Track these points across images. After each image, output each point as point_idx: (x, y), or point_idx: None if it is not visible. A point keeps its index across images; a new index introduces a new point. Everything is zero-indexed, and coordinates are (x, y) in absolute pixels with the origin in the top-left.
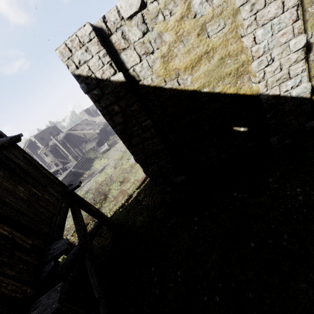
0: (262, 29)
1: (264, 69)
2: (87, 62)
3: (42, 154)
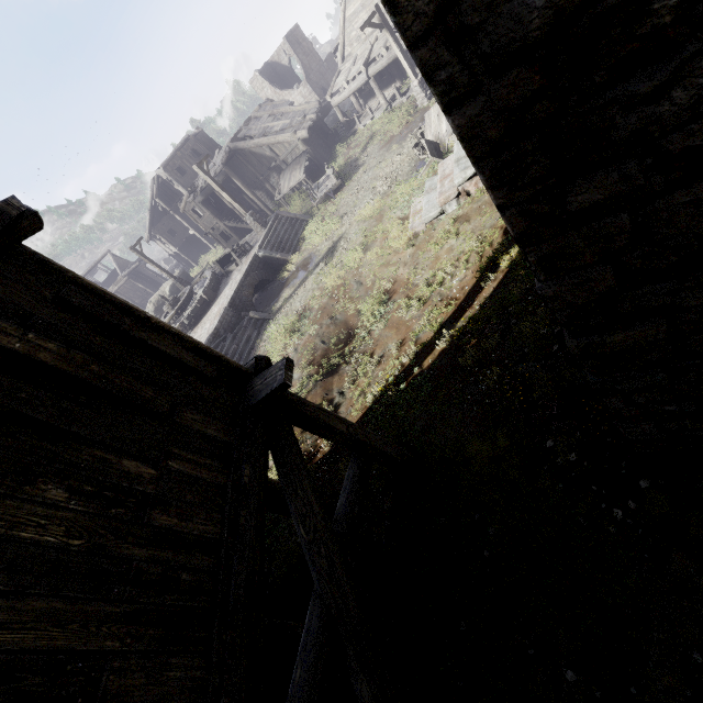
0: None
1: None
2: None
3: (189, 212)
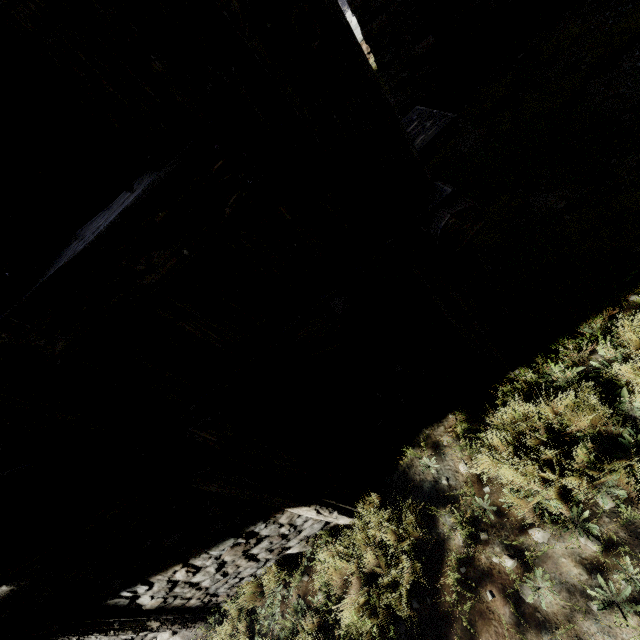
0: None
1: None
2: None
3: None
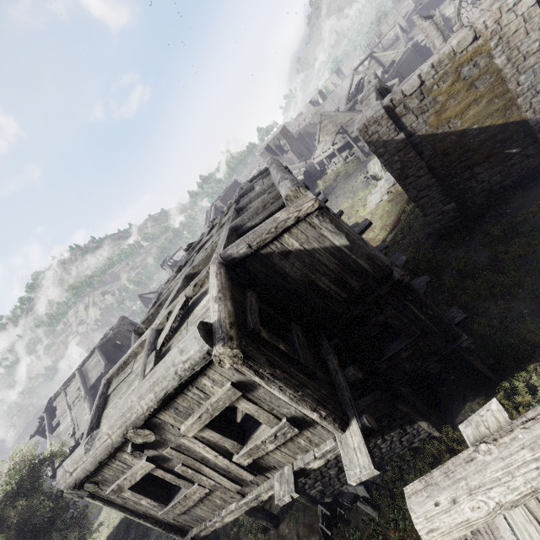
0: (524, 75)
1: (530, 101)
2: (378, 132)
3: None
